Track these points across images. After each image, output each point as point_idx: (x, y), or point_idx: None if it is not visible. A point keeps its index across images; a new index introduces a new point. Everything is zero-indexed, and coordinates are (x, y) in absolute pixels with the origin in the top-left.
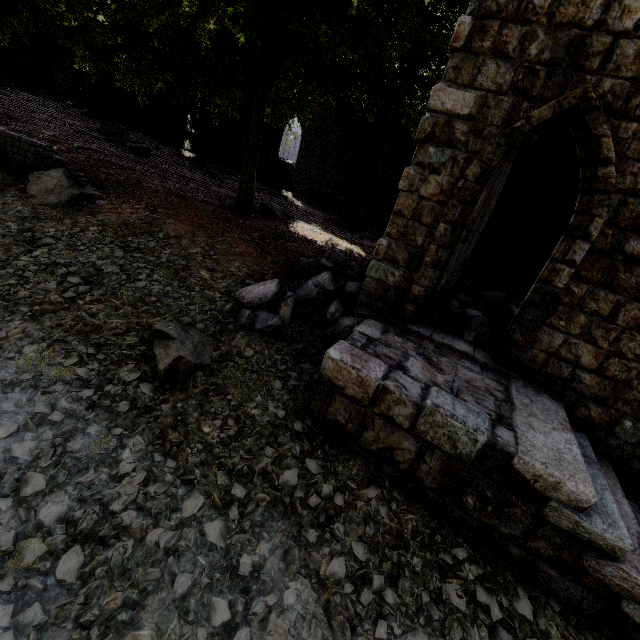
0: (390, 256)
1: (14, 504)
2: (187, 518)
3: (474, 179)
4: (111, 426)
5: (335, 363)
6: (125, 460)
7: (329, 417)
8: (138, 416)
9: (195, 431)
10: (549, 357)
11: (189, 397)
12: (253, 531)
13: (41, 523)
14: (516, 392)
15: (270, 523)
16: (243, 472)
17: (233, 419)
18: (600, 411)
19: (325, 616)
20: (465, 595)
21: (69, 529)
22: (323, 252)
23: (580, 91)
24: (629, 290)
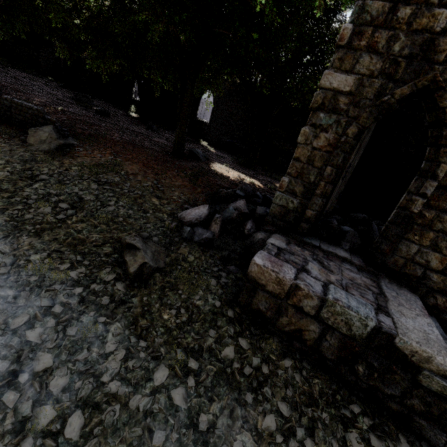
0: (290, 189)
1: (30, 378)
2: (157, 386)
3: (353, 136)
4: (97, 315)
5: (259, 267)
6: (109, 342)
7: (253, 306)
8: (116, 307)
9: (158, 318)
10: (407, 261)
11: (151, 292)
12: (206, 395)
13: (51, 393)
14: (385, 287)
15: (218, 388)
16: (195, 349)
17: (184, 308)
18: (444, 300)
19: None
20: (362, 441)
21: (72, 397)
22: (235, 184)
23: (431, 76)
24: None
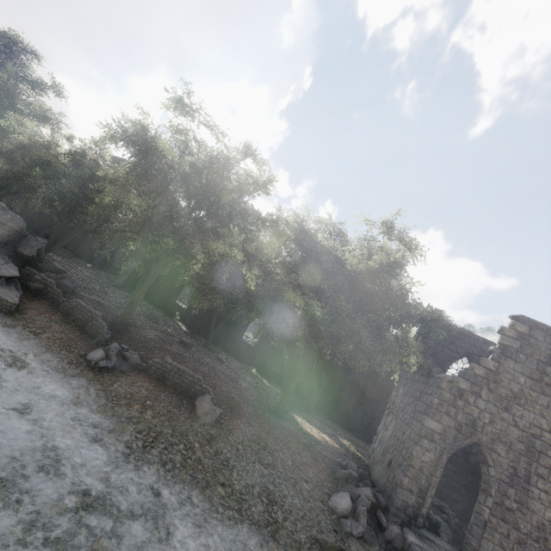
0: (409, 487)
1: None
2: None
3: (444, 459)
4: None
5: None
6: None
7: None
8: None
9: None
10: None
11: None
12: None
13: None
14: None
15: None
16: None
17: None
18: None
19: None
20: None
21: None
22: (333, 454)
23: (477, 438)
24: (511, 523)
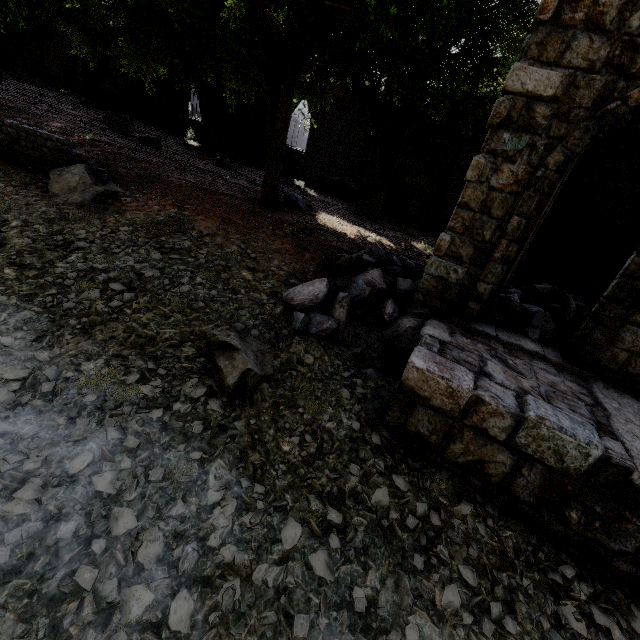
0: (453, 252)
1: (108, 546)
2: (288, 550)
3: (555, 167)
4: (189, 450)
5: (421, 373)
6: (212, 488)
7: (409, 428)
8: (214, 437)
9: (275, 450)
10: (631, 356)
11: (260, 412)
12: (358, 560)
13: (140, 566)
14: (601, 395)
15: (373, 550)
16: (333, 494)
17: (310, 434)
18: None
19: None
20: (582, 617)
21: (172, 571)
22: (357, 246)
23: None
24: None
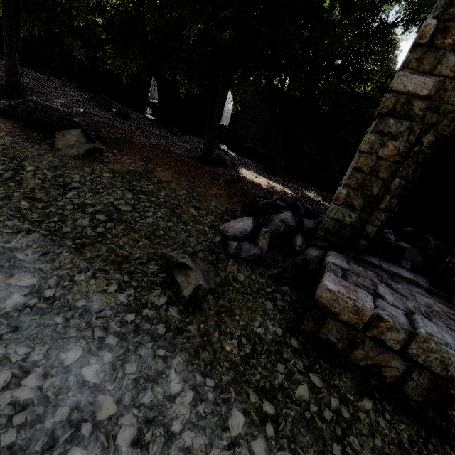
0: (348, 202)
1: (93, 429)
2: (234, 436)
3: (428, 145)
4: (155, 347)
5: (332, 294)
6: (173, 380)
7: (320, 336)
8: (173, 337)
9: (219, 350)
10: None
11: (207, 318)
12: (289, 447)
13: (119, 448)
14: None
15: (299, 438)
16: (266, 388)
17: (245, 338)
18: None
19: None
20: None
21: (144, 454)
22: (269, 193)
23: None
24: None
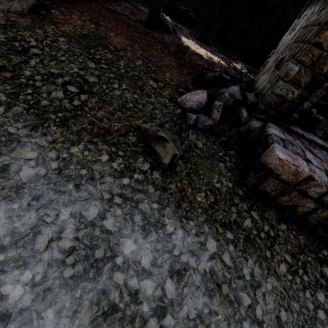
0: (296, 79)
1: (124, 260)
2: (211, 253)
3: None
4: (149, 202)
5: (281, 161)
6: (168, 224)
7: (259, 187)
8: (161, 194)
9: (193, 201)
10: None
11: (181, 178)
12: (242, 255)
13: (144, 269)
14: None
15: (247, 250)
16: (226, 223)
17: (209, 191)
18: None
19: (284, 292)
20: None
21: (160, 270)
22: (211, 65)
23: None
24: None
